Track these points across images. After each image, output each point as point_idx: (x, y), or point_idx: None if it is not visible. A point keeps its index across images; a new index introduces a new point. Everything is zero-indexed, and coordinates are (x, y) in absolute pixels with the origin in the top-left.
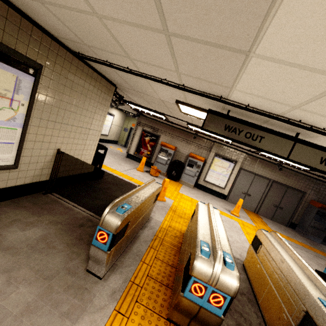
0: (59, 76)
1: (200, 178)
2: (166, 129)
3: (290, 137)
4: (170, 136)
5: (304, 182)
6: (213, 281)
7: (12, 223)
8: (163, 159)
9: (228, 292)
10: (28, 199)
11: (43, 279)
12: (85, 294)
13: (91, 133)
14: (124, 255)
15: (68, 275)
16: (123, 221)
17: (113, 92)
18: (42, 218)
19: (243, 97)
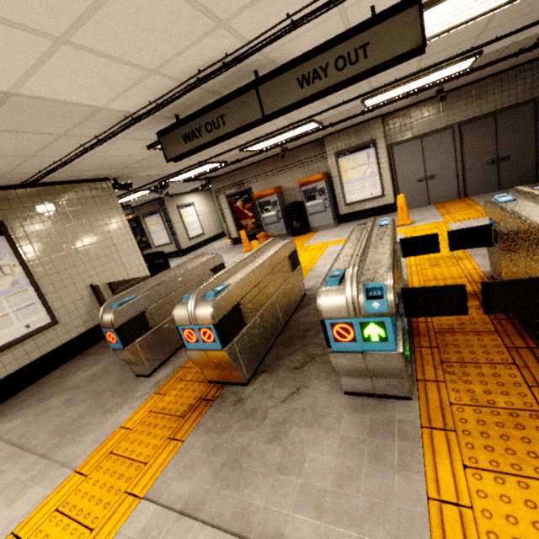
0: (27, 217)
1: (338, 206)
2: (251, 173)
3: (245, 87)
4: (262, 179)
5: (523, 80)
6: (192, 320)
7: (79, 370)
8: (270, 216)
9: (207, 321)
10: (97, 346)
11: (95, 396)
12: (130, 392)
13: (121, 248)
14: (183, 350)
15: (117, 386)
16: (118, 314)
17: (112, 187)
18: (106, 355)
19: (125, 103)
